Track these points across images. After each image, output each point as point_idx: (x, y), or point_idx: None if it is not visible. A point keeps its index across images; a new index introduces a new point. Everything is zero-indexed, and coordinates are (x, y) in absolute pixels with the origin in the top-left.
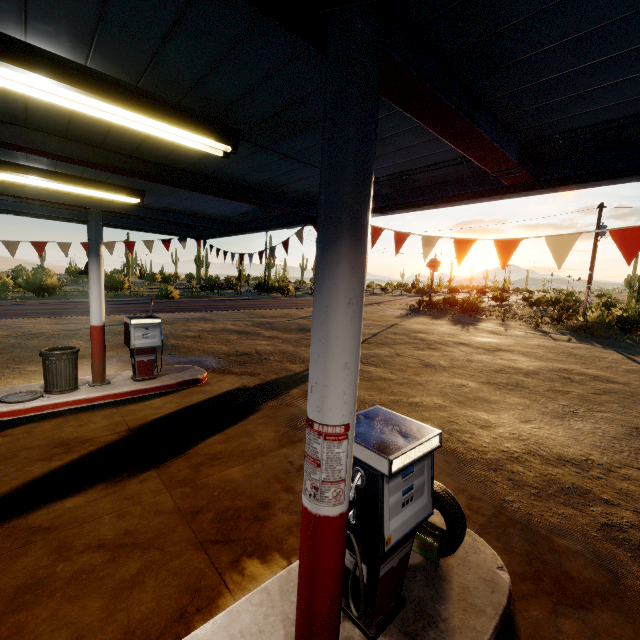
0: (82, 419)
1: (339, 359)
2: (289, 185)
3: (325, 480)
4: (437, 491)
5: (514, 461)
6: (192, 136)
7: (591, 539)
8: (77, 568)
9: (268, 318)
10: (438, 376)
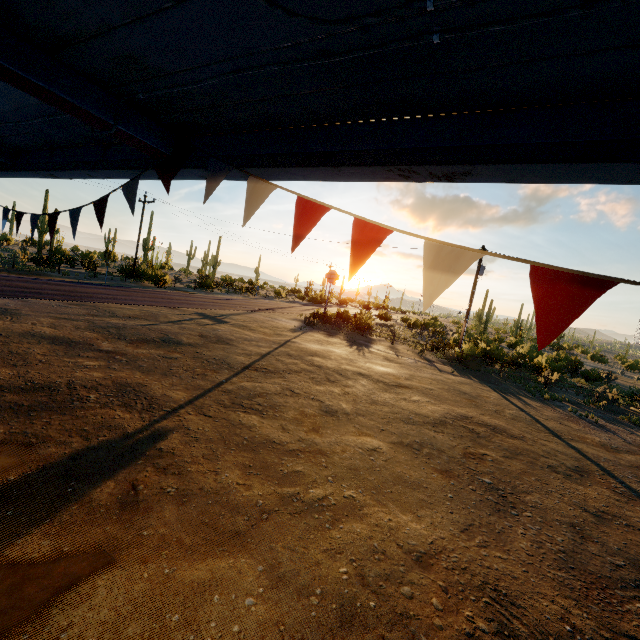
0: None
1: None
2: None
3: None
4: None
5: None
6: None
7: None
8: None
9: (120, 318)
10: (343, 432)
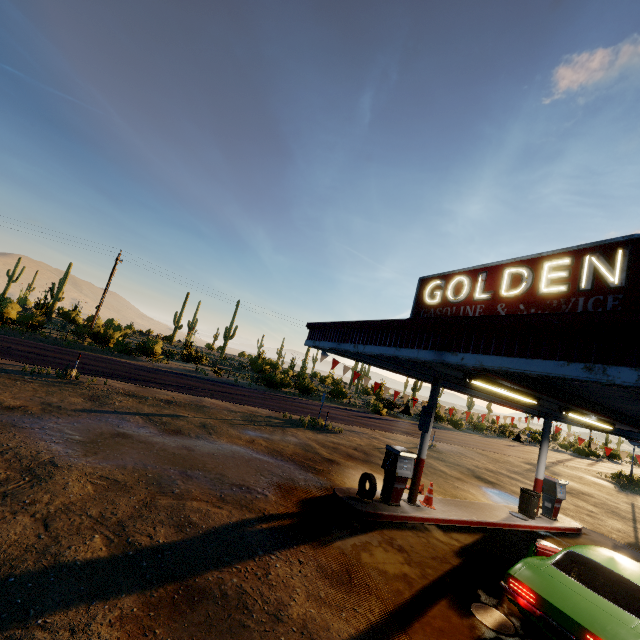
0: (569, 543)
1: None
2: None
3: None
4: None
5: None
6: None
7: None
8: None
9: (505, 464)
10: None
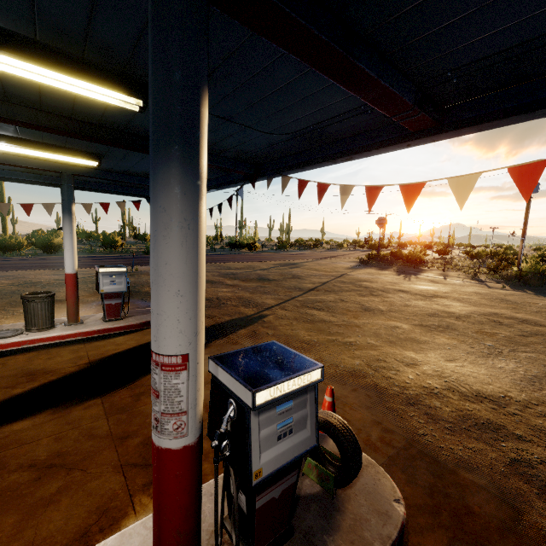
0: (52, 353)
1: (170, 286)
2: (220, 143)
3: (164, 412)
4: (334, 424)
5: (433, 396)
6: (101, 90)
7: (498, 474)
8: (5, 485)
9: (233, 269)
10: (375, 319)
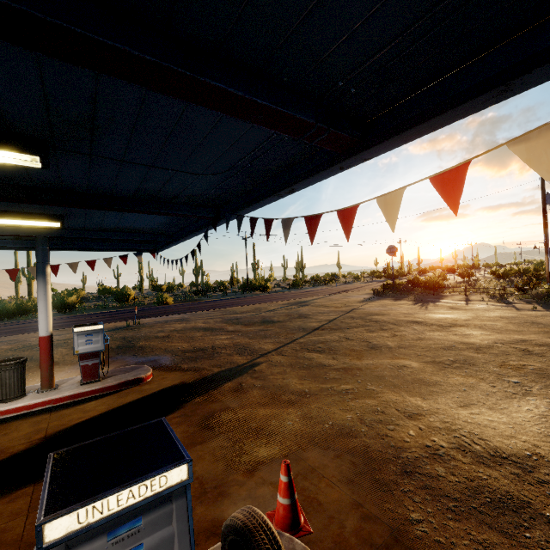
0: (11, 427)
1: None
2: (165, 191)
3: None
4: (252, 531)
5: (437, 460)
6: None
7: None
8: None
9: (238, 314)
10: (381, 358)
